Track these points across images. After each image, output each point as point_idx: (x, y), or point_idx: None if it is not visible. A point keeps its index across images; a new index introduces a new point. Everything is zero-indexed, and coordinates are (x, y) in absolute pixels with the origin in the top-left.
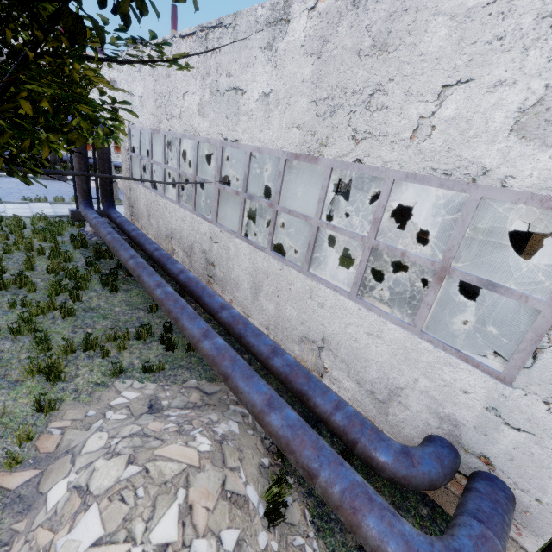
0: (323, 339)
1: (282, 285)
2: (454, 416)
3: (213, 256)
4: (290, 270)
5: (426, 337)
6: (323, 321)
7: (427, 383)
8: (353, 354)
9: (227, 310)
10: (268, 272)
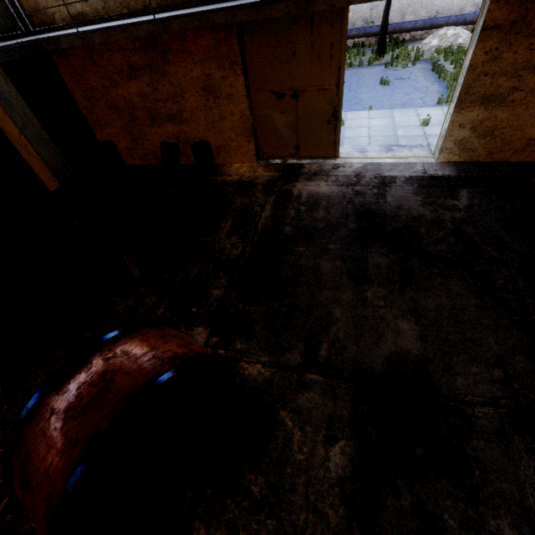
0: (437, 12)
1: (418, 4)
2: (477, 2)
3: (373, 18)
4: None
5: None
6: (436, 5)
7: None
8: (448, 9)
9: (406, 22)
10: (410, 3)
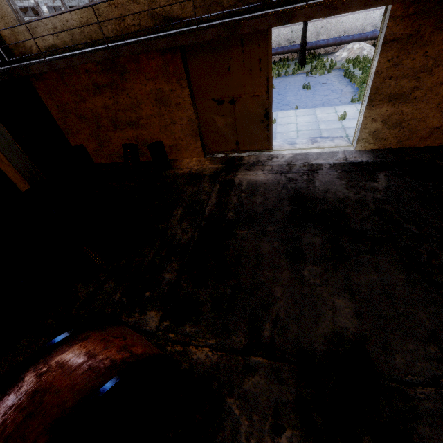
0: (344, 32)
1: (328, 27)
2: (375, 23)
3: (294, 39)
4: (331, 20)
5: (368, 11)
6: (343, 27)
7: (370, 21)
8: (353, 29)
9: (320, 40)
10: (322, 26)
